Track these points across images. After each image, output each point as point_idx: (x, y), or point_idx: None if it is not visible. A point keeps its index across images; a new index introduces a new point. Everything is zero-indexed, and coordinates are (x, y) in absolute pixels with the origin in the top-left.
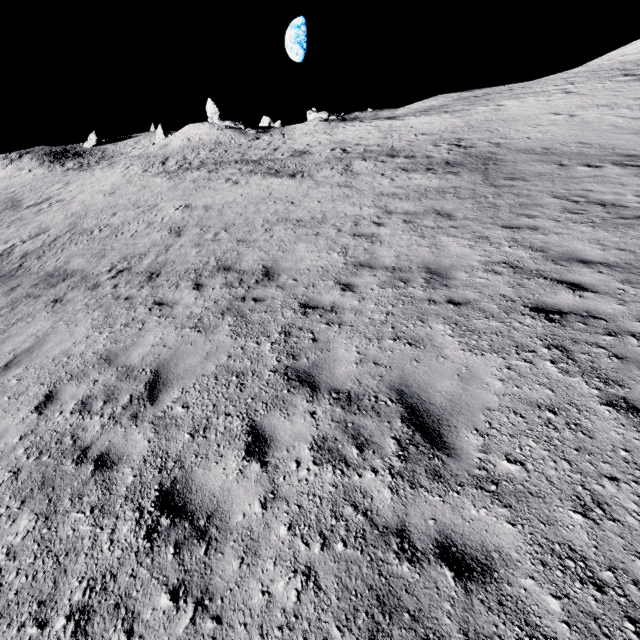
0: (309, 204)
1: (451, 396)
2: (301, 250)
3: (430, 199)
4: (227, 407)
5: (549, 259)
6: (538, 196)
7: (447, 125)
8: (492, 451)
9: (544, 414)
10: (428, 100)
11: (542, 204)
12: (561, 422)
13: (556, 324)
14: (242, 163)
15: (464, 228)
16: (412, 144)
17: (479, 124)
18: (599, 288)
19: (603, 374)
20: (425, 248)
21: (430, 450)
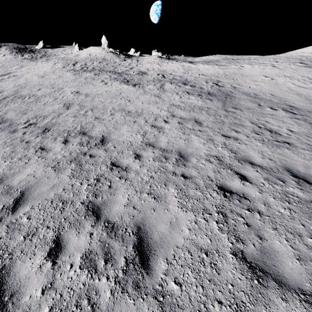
0: (137, 103)
1: (162, 235)
2: (124, 129)
3: (194, 112)
4: (50, 222)
5: (237, 158)
6: (244, 120)
7: (215, 72)
8: (169, 274)
9: (202, 255)
10: (211, 56)
11: (244, 125)
12: (208, 261)
13: (226, 199)
14: (112, 73)
15: (204, 132)
16: (196, 79)
17: (230, 74)
18: (253, 180)
19: (237, 234)
20: (182, 140)
21: (140, 268)
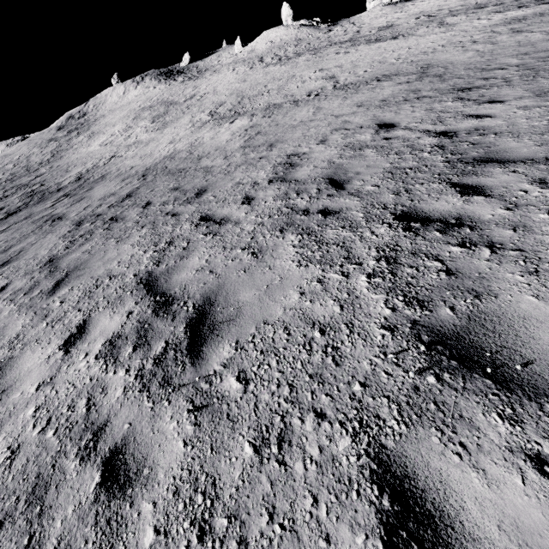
0: (425, 45)
1: None
2: (442, 58)
3: (529, 19)
4: (461, 81)
5: None
6: None
7: None
8: None
9: None
10: None
11: None
12: None
13: None
14: (337, 44)
15: None
16: None
17: None
18: None
19: None
20: (537, 35)
21: None
